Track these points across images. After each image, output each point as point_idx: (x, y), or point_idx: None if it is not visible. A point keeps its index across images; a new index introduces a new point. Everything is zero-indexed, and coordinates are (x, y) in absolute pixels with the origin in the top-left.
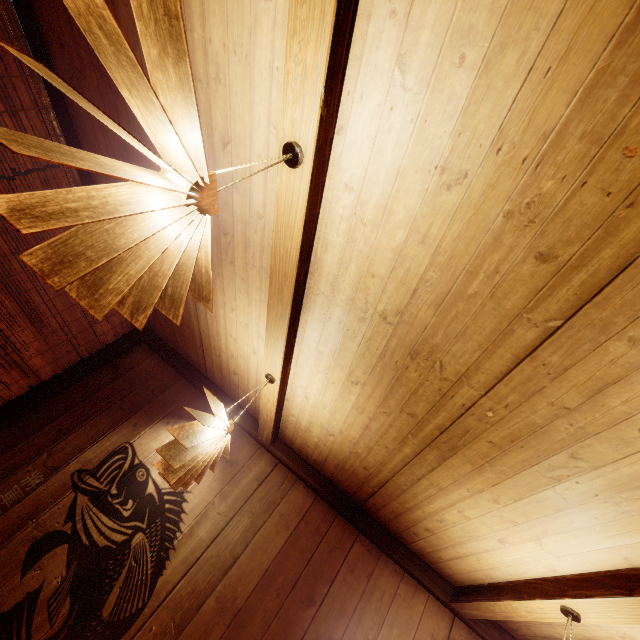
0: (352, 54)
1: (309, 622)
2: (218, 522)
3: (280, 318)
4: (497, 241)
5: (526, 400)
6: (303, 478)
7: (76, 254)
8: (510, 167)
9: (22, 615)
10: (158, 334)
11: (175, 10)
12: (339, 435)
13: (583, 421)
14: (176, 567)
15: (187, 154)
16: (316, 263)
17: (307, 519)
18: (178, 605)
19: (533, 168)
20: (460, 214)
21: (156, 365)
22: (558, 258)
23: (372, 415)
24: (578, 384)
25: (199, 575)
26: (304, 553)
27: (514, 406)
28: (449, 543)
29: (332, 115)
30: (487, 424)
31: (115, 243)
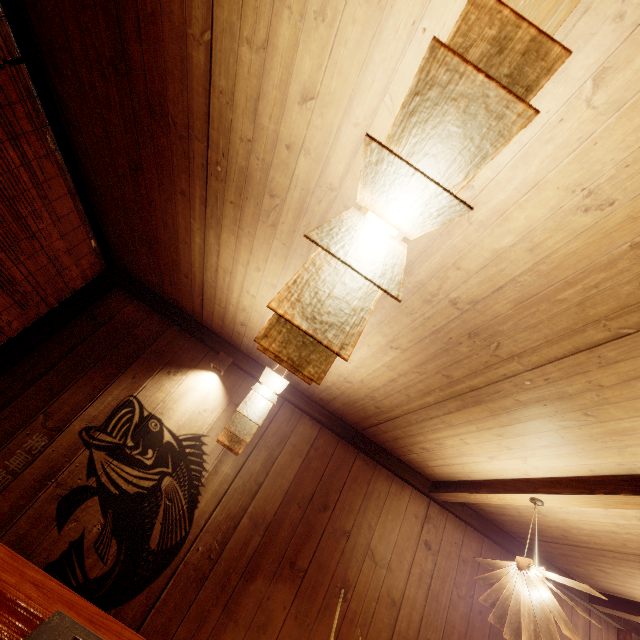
0: None
1: (326, 522)
2: (239, 458)
3: None
4: (611, 264)
5: (567, 377)
6: (310, 413)
7: None
8: None
9: (72, 561)
10: (135, 276)
11: (534, 80)
12: (358, 383)
13: (610, 394)
14: (209, 500)
15: None
16: None
17: (316, 446)
18: (217, 528)
19: None
20: (586, 235)
21: (140, 312)
22: None
23: (403, 373)
24: (621, 372)
25: (231, 503)
26: (316, 473)
27: (554, 380)
28: (440, 457)
29: None
30: (521, 389)
31: None
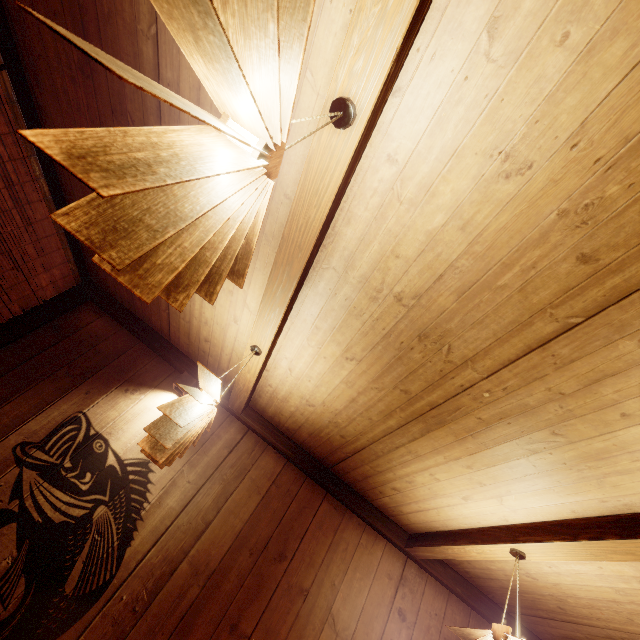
0: (434, 3)
1: (281, 575)
2: (188, 490)
3: (282, 291)
4: (543, 238)
5: (526, 385)
6: (274, 445)
7: (131, 220)
8: (580, 165)
9: None
10: (109, 292)
11: None
12: (320, 406)
13: (573, 405)
14: (145, 537)
15: (279, 103)
16: (332, 236)
17: (278, 483)
18: (149, 573)
19: (603, 170)
20: (512, 206)
21: (108, 327)
22: (599, 261)
23: (362, 390)
24: (579, 374)
25: (170, 543)
26: (276, 514)
27: (512, 389)
28: (413, 500)
29: (396, 73)
30: (481, 403)
31: (178, 209)
